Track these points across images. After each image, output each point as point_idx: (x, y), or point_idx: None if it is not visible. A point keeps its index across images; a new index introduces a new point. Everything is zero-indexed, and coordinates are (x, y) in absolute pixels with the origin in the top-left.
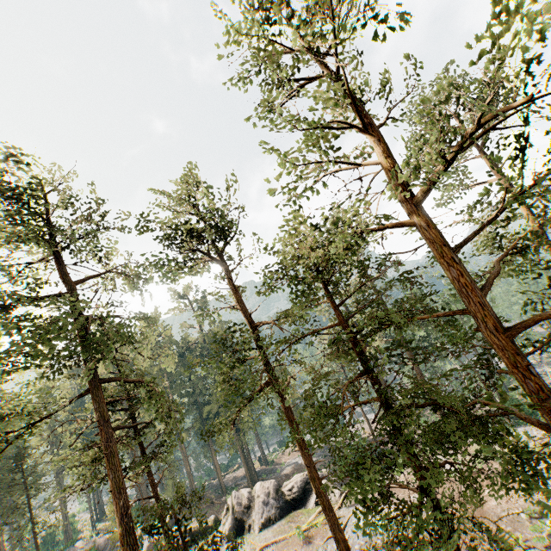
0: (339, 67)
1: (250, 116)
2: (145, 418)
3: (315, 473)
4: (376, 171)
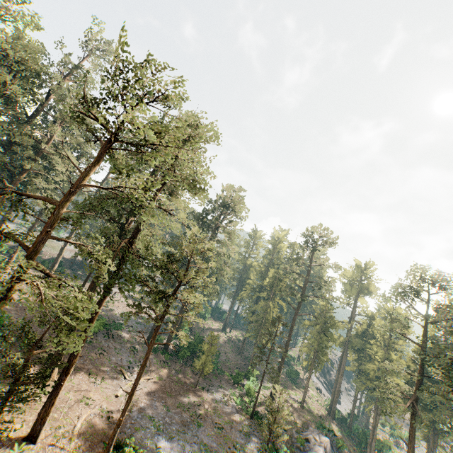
0: None
1: None
2: None
3: None
4: None
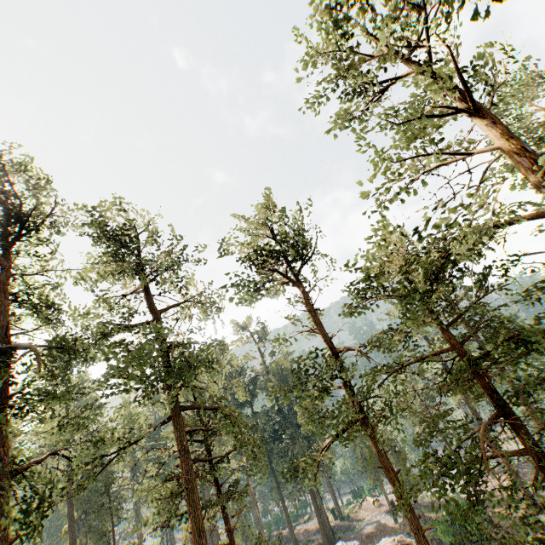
0: (429, 59)
1: (329, 130)
2: (214, 451)
3: (424, 542)
4: (490, 160)
